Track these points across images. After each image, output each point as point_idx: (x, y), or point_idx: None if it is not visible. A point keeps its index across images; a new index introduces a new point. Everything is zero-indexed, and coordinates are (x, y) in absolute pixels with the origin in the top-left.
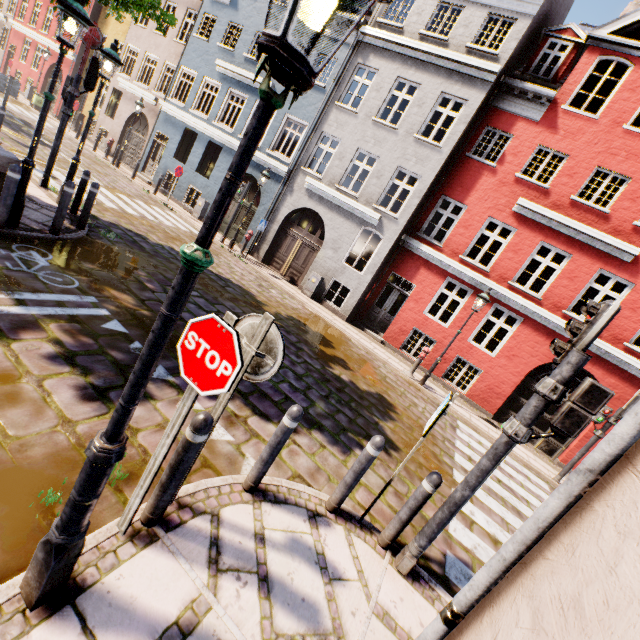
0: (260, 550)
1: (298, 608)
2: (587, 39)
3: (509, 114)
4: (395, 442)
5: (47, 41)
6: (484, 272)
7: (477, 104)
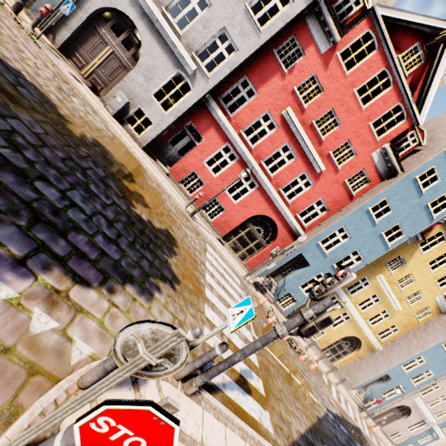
0: None
1: None
2: (371, 9)
3: (310, 35)
4: (177, 276)
5: None
6: (250, 149)
7: (298, 11)
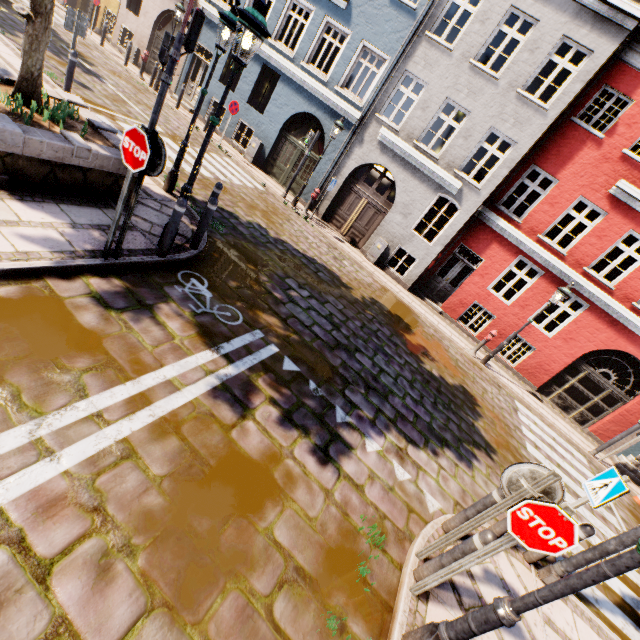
0: (475, 586)
1: (511, 628)
2: None
3: (636, 72)
4: (490, 443)
5: None
6: (560, 255)
7: (604, 58)
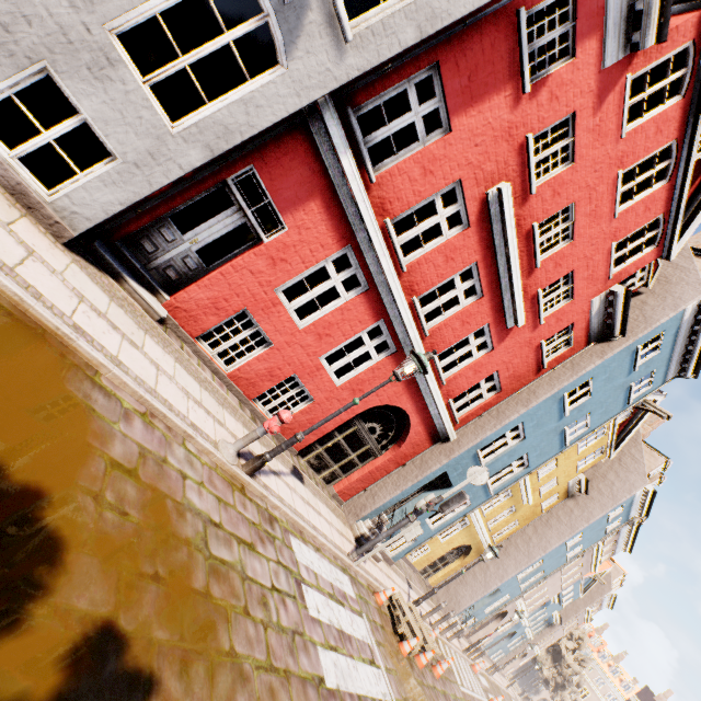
0: None
1: None
2: None
3: (603, 4)
4: None
5: None
6: (399, 268)
7: None
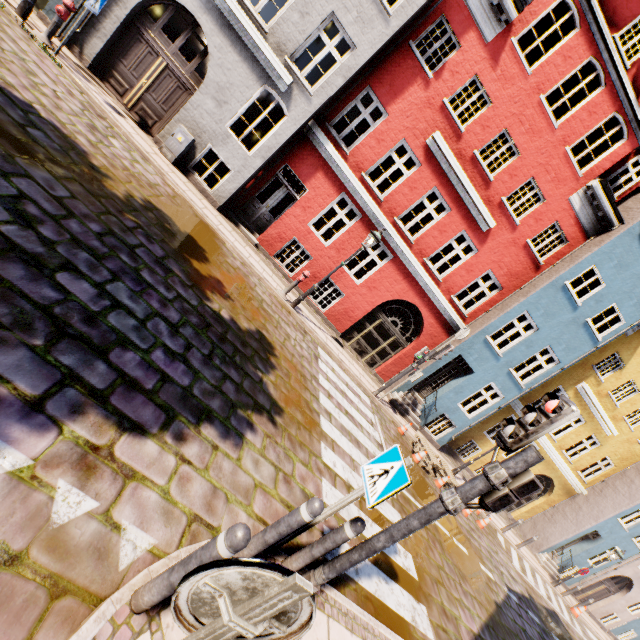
0: None
1: None
2: None
3: (468, 13)
4: (278, 402)
5: None
6: (378, 200)
7: None
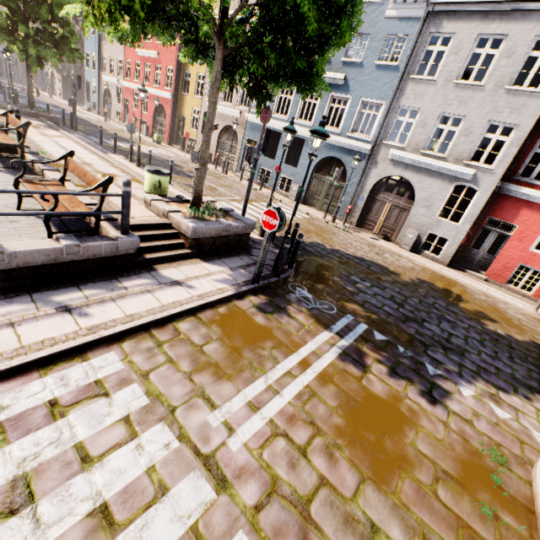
0: None
1: None
2: None
3: None
4: None
5: (150, 90)
6: None
7: None
